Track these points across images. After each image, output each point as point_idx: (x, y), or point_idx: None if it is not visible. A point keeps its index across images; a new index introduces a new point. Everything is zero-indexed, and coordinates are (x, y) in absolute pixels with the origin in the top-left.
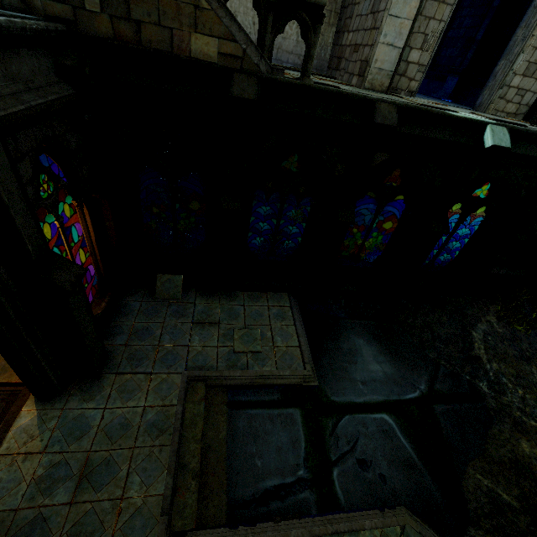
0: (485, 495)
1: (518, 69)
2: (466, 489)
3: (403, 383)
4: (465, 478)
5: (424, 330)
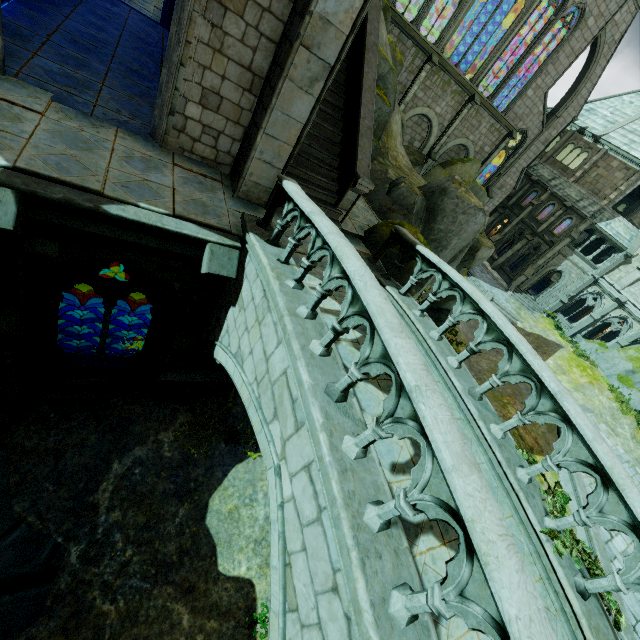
0: None
1: (189, 92)
2: None
3: None
4: None
5: (47, 458)
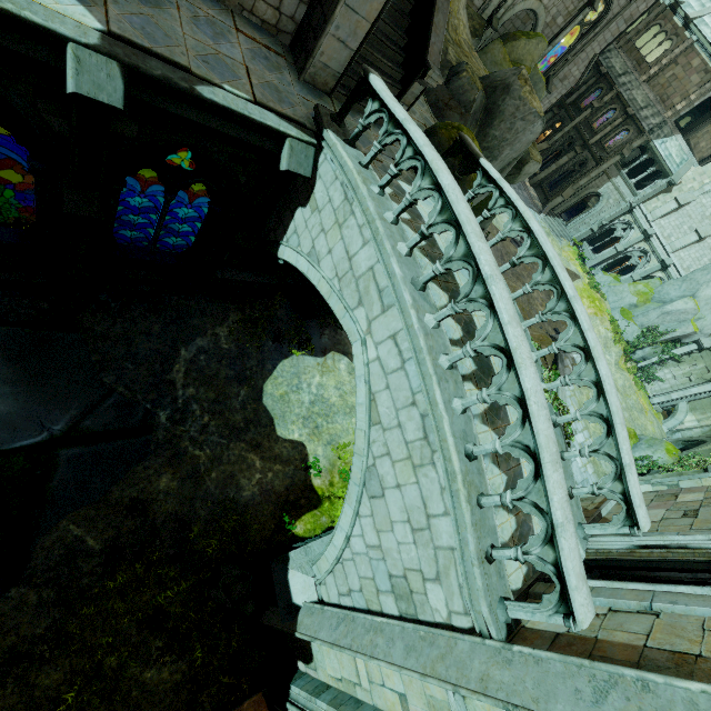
0: (64, 547)
1: None
2: (40, 546)
3: (23, 425)
4: (49, 534)
5: (120, 343)
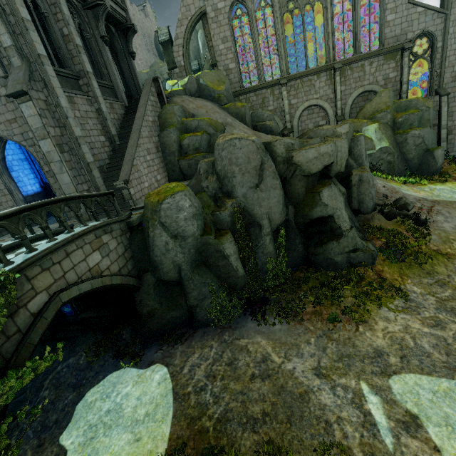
0: None
1: None
2: None
3: None
4: None
5: None
